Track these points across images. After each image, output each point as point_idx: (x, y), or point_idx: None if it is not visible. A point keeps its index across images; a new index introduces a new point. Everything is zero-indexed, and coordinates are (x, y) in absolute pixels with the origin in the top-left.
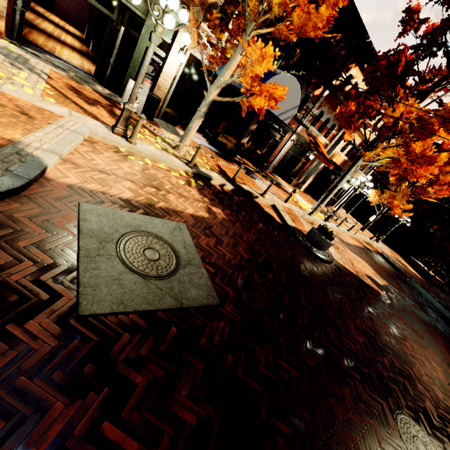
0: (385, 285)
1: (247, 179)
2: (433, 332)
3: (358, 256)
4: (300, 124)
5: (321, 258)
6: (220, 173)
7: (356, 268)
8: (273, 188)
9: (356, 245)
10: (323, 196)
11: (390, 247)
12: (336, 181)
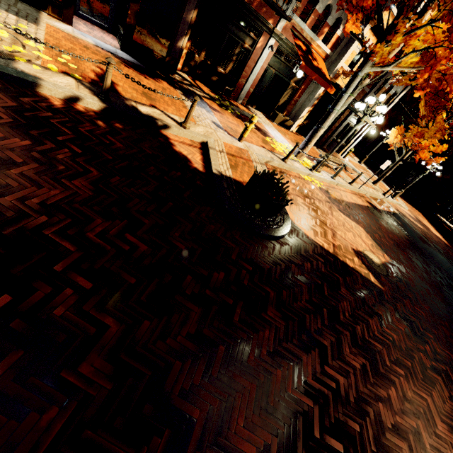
0: (385, 262)
1: (172, 102)
2: (450, 339)
3: (353, 220)
4: (280, 16)
5: (256, 231)
6: (91, 82)
7: (339, 240)
8: (231, 122)
9: (355, 204)
10: (310, 132)
11: (411, 204)
12: (343, 116)
